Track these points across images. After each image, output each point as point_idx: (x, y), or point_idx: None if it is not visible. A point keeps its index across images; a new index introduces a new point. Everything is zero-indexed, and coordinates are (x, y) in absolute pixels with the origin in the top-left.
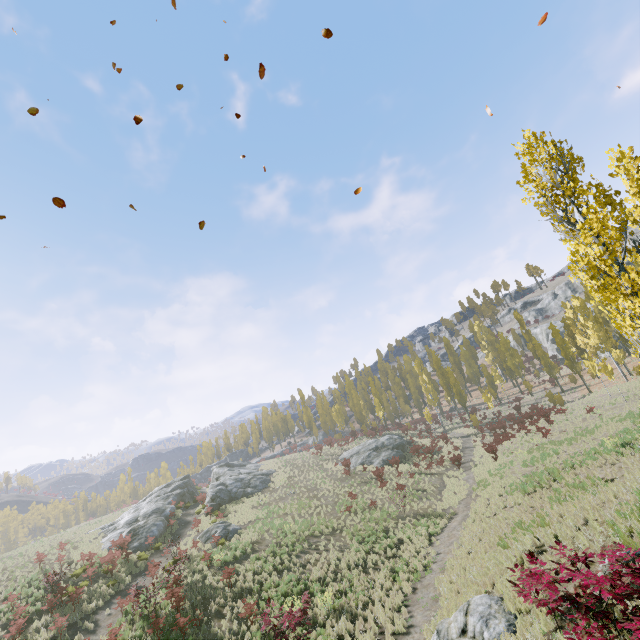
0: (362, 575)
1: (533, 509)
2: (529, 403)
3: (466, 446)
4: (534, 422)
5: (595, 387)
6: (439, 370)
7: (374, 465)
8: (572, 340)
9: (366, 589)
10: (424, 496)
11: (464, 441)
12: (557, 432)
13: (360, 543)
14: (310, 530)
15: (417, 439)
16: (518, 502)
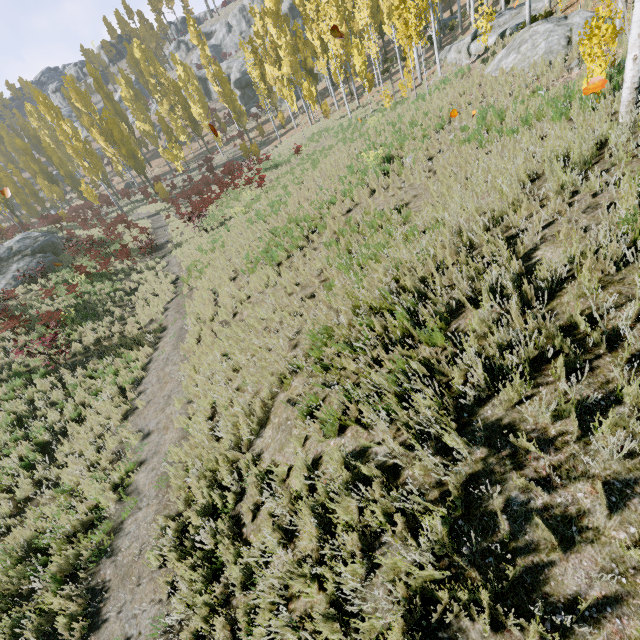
0: None
1: (302, 287)
2: (221, 164)
3: (157, 226)
4: (238, 176)
5: (283, 137)
6: (92, 119)
7: None
8: (260, 75)
9: None
10: (103, 316)
11: (153, 221)
12: (268, 182)
13: None
14: None
15: (81, 232)
16: (272, 283)
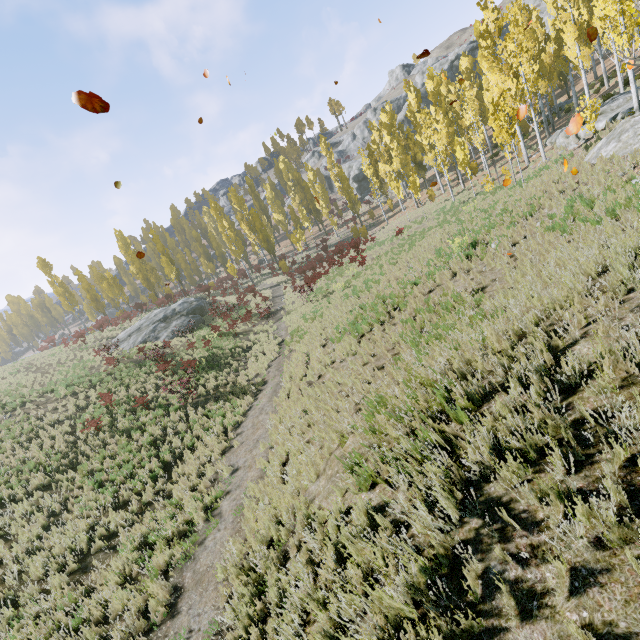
0: (67, 591)
1: (377, 358)
2: (335, 243)
3: (276, 295)
4: (345, 255)
5: (391, 219)
6: (243, 215)
7: (161, 340)
8: (374, 171)
9: (63, 638)
10: (224, 367)
11: (274, 291)
12: (370, 260)
13: (101, 487)
14: (2, 492)
15: (221, 298)
16: (352, 352)
